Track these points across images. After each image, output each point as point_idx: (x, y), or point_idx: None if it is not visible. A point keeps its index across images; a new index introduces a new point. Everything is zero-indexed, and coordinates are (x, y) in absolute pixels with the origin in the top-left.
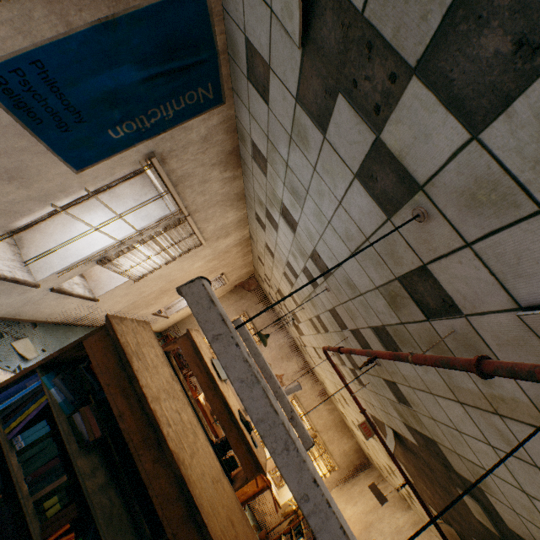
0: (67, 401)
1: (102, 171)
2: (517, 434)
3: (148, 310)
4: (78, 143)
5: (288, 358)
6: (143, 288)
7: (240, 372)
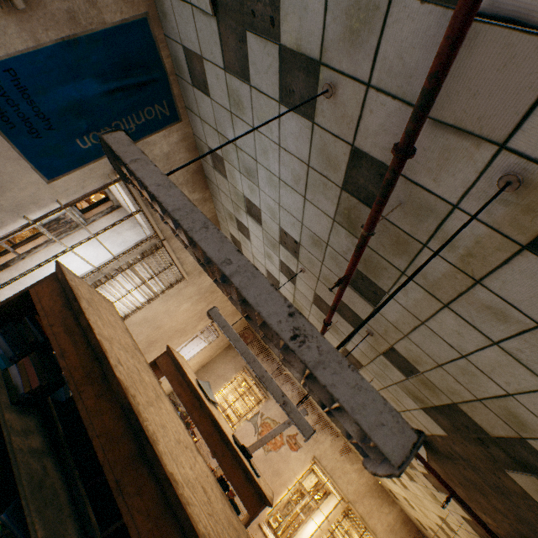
0: (4, 356)
1: (73, 183)
2: (503, 293)
3: None
4: (49, 150)
5: None
6: None
7: (157, 180)
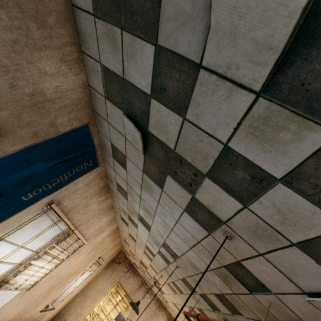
0: None
1: (12, 221)
2: None
3: (36, 310)
4: None
5: (155, 314)
6: (33, 293)
7: None
